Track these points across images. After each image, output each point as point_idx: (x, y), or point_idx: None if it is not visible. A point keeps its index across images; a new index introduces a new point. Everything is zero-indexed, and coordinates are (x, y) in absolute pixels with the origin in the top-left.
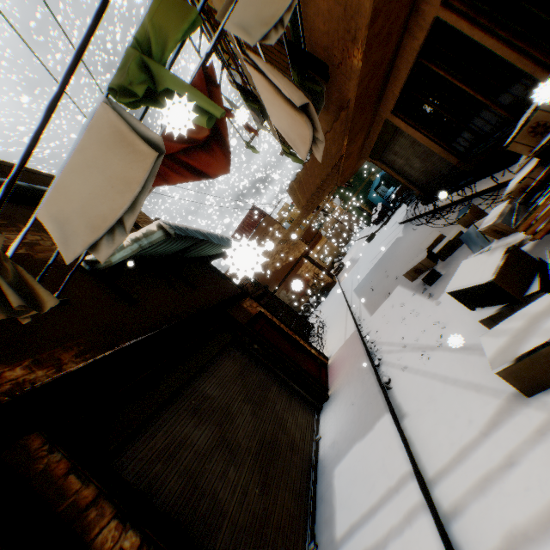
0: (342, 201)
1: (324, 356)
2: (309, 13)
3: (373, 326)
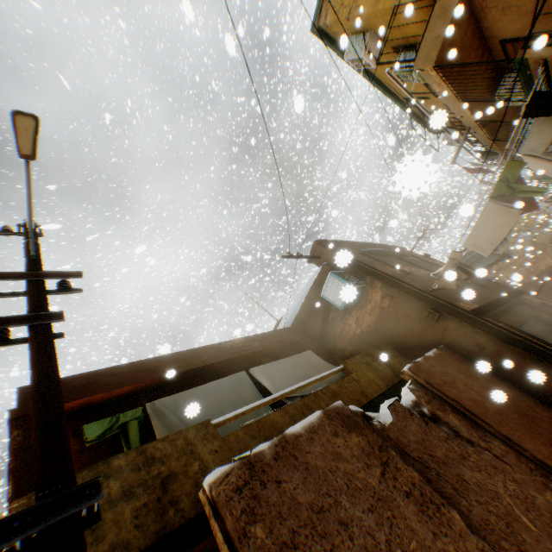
0: None
1: None
2: None
3: None
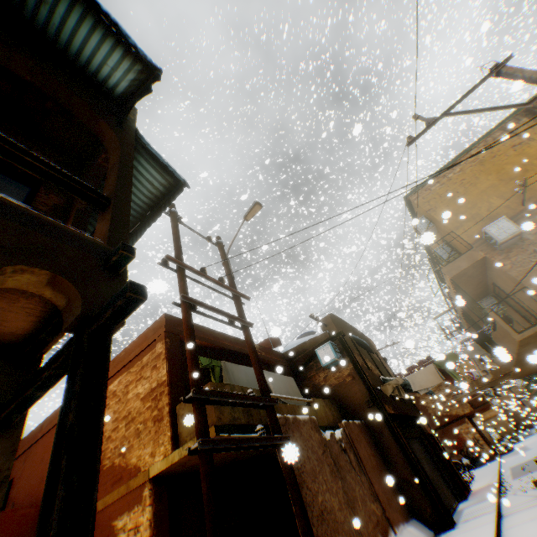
0: (523, 383)
1: (467, 485)
2: (493, 336)
3: (509, 482)
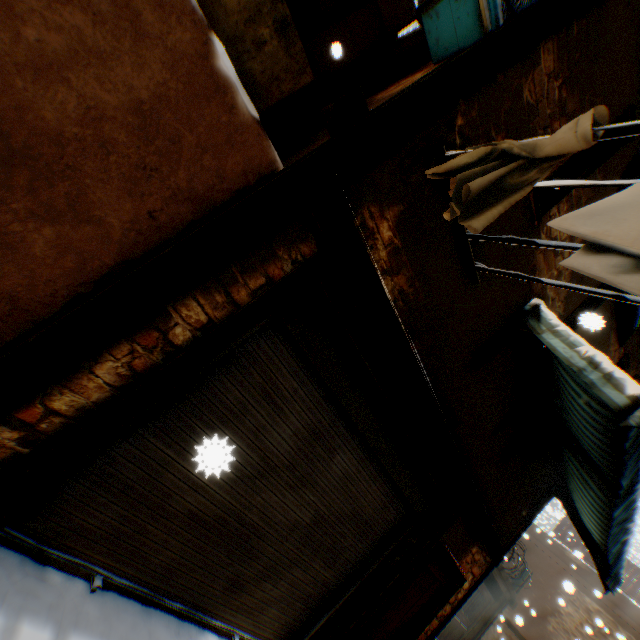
0: None
1: None
2: None
3: None
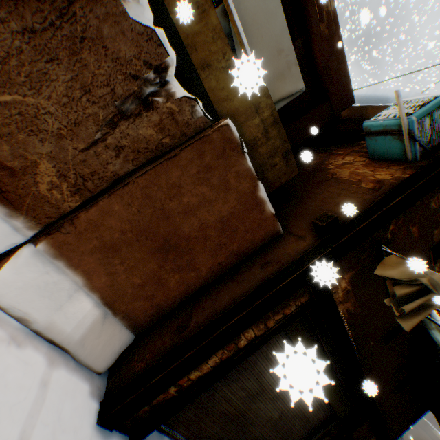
0: None
1: None
2: None
3: None
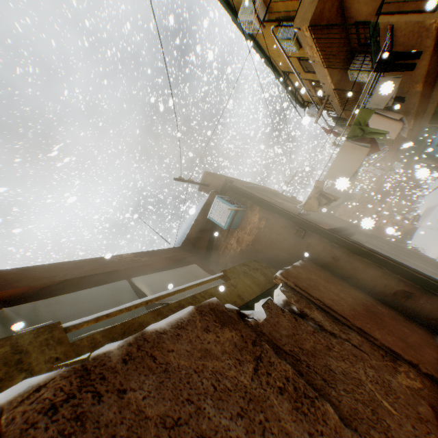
0: (402, 164)
1: (430, 257)
2: None
3: None
